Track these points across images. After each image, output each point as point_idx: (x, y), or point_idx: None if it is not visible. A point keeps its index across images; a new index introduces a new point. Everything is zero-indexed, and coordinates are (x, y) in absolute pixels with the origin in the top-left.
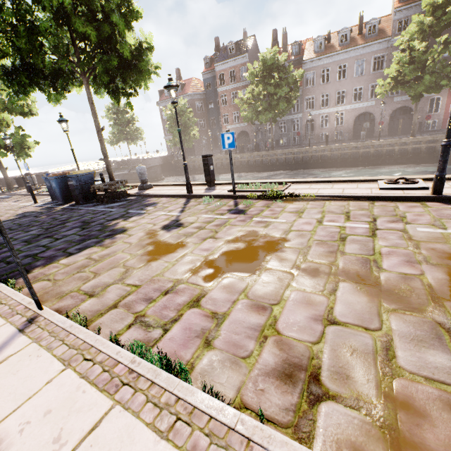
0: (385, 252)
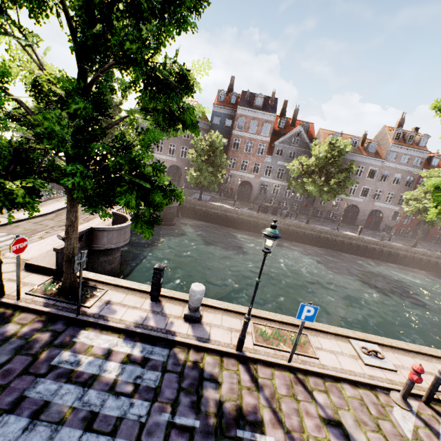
0: None
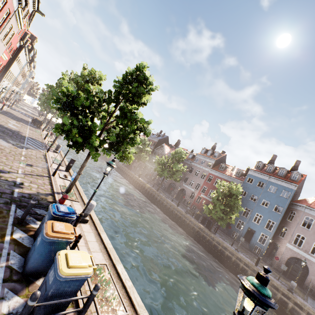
0: (19, 128)
